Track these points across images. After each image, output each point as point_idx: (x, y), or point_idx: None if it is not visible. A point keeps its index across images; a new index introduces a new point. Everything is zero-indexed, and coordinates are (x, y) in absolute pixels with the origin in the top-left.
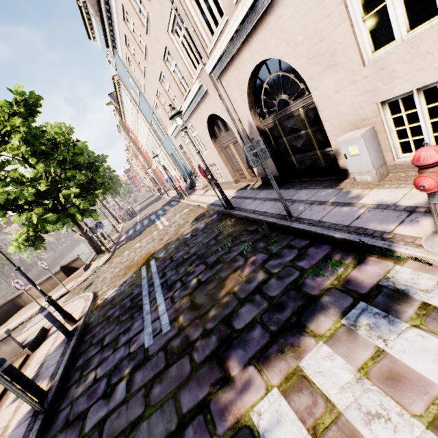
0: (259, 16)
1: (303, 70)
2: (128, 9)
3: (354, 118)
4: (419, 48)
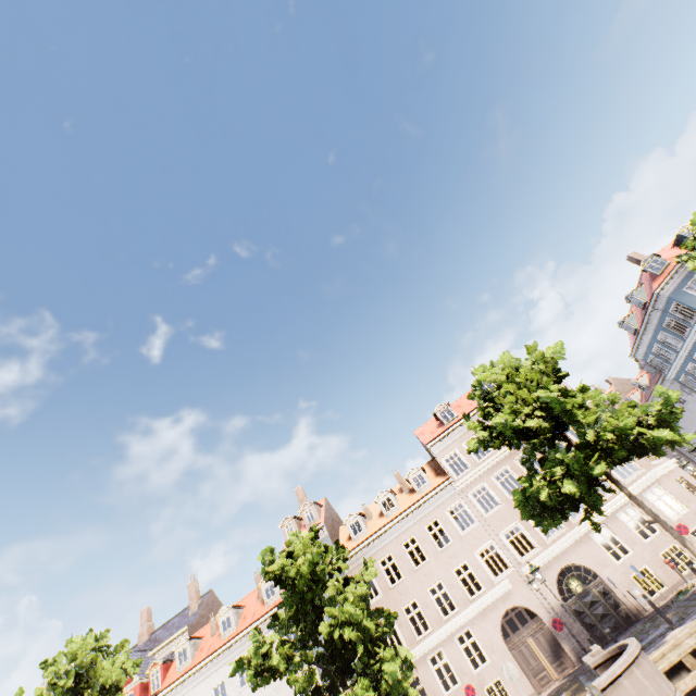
0: (564, 548)
1: (592, 567)
2: (420, 538)
3: (624, 583)
4: (631, 558)
